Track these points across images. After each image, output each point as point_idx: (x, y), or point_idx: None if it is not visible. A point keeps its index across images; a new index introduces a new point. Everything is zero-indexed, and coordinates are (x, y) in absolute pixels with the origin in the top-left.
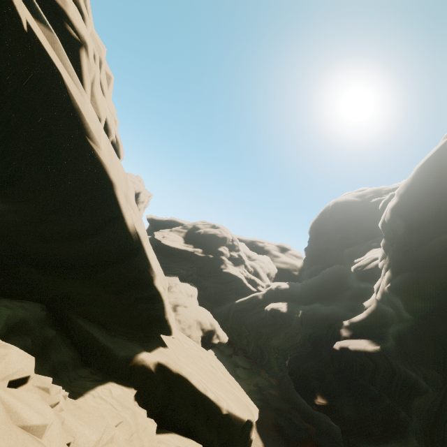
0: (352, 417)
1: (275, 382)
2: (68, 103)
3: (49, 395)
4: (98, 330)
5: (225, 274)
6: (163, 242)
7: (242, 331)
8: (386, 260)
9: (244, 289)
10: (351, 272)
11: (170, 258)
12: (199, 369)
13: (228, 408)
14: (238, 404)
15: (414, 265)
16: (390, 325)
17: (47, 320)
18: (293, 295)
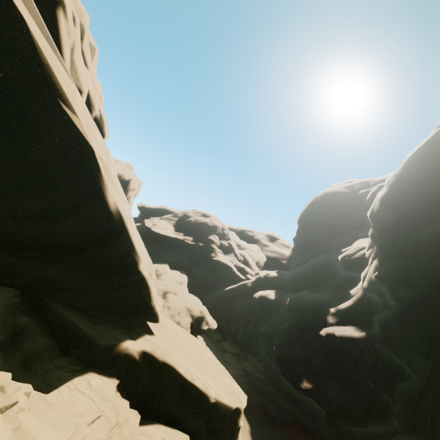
0: (336, 400)
1: (262, 367)
2: (34, 56)
3: (4, 395)
4: (79, 317)
5: (215, 262)
6: (153, 229)
7: (231, 317)
8: (374, 249)
9: (233, 277)
10: (338, 261)
11: (160, 245)
12: (187, 357)
13: (216, 397)
14: (226, 391)
15: (402, 253)
16: (375, 313)
17: (21, 306)
18: (281, 283)
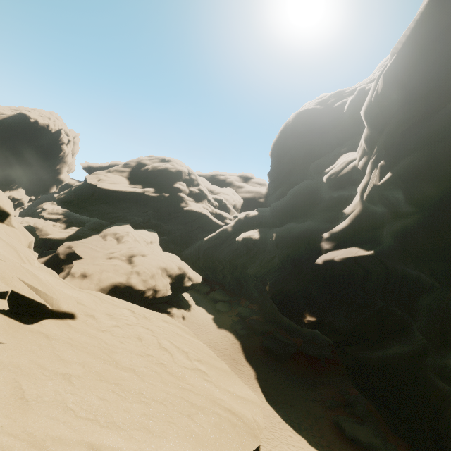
0: (347, 328)
1: (257, 307)
2: None
3: None
4: None
5: (187, 212)
6: (99, 185)
7: (216, 267)
8: (374, 152)
9: (211, 225)
10: (321, 184)
11: (115, 205)
12: (112, 391)
13: None
14: (221, 435)
15: (423, 142)
16: (379, 227)
17: None
18: (263, 220)
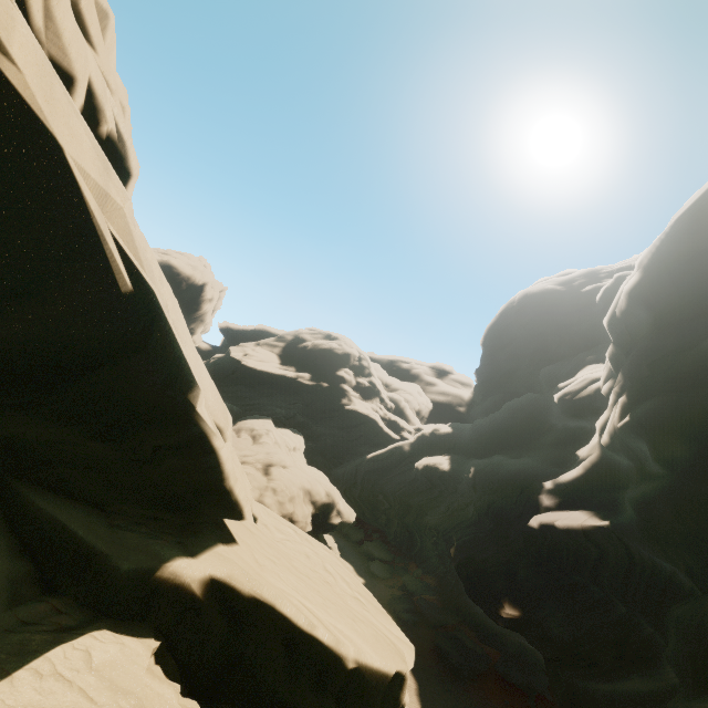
0: (563, 637)
1: (433, 581)
2: None
3: None
4: (82, 515)
5: (348, 413)
6: (244, 362)
7: (379, 503)
8: (618, 380)
9: (379, 436)
10: (553, 403)
11: (257, 389)
12: (301, 581)
13: (358, 657)
14: (377, 643)
15: (671, 383)
16: (623, 486)
17: None
18: (459, 443)
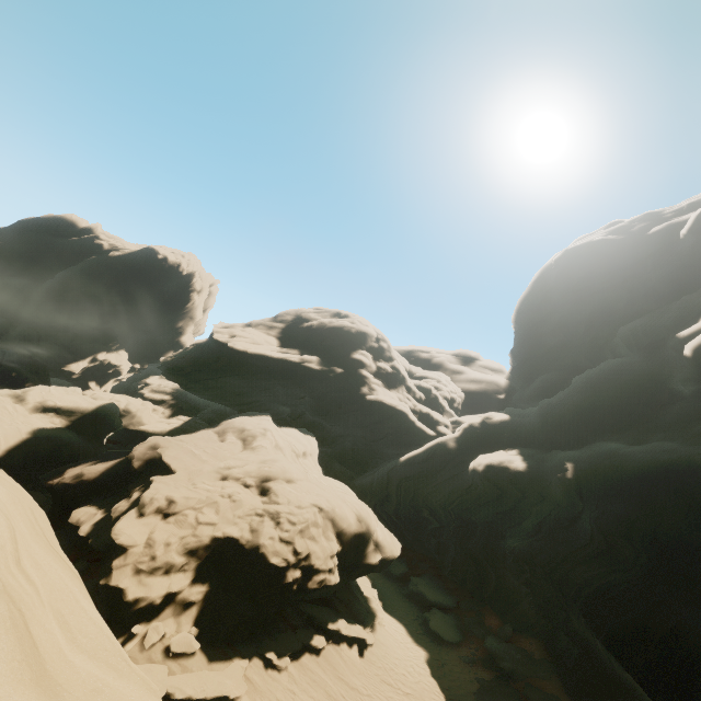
0: None
1: (536, 649)
2: None
3: None
4: None
5: (371, 404)
6: (230, 344)
7: (423, 521)
8: None
9: (411, 433)
10: (665, 363)
11: (251, 380)
12: None
13: None
14: None
15: None
16: None
17: None
18: (525, 432)
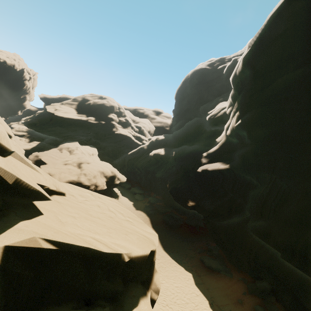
0: (211, 208)
1: (161, 198)
2: None
3: None
4: None
5: (117, 135)
6: (56, 114)
7: (136, 172)
8: (235, 106)
9: (133, 144)
10: (205, 121)
11: (67, 127)
12: (93, 223)
13: (130, 255)
14: (139, 242)
15: (259, 103)
16: (234, 151)
17: None
18: (168, 142)
